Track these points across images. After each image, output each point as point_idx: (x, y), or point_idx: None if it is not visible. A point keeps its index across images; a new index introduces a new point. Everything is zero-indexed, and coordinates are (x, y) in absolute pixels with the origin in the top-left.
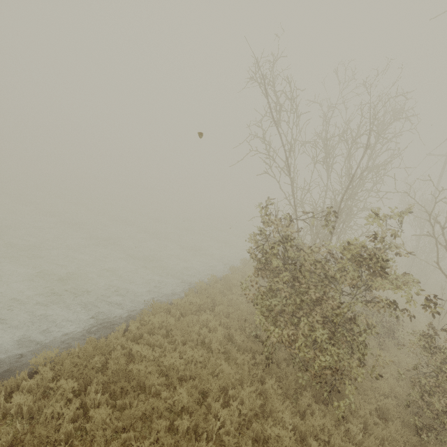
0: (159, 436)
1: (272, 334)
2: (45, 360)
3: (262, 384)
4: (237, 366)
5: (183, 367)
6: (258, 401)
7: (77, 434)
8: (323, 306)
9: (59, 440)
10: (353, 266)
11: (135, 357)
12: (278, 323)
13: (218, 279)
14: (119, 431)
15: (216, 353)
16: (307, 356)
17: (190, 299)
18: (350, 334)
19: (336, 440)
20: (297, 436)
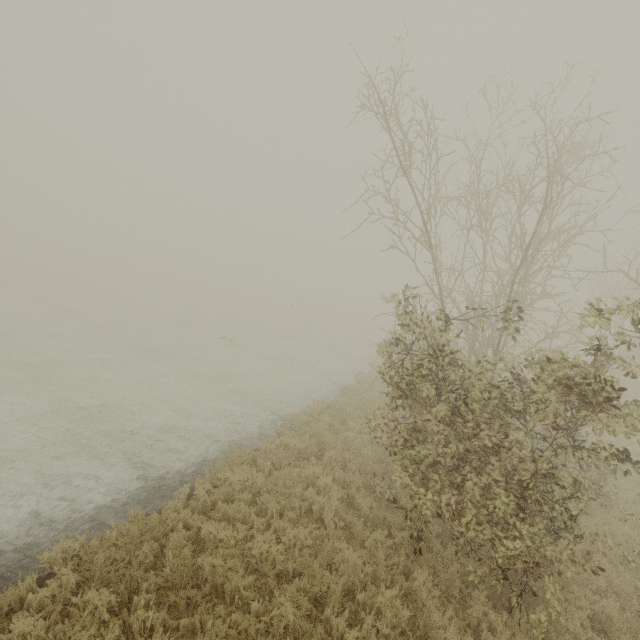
0: None
1: (423, 503)
2: (64, 553)
3: (406, 578)
4: (367, 552)
5: (282, 556)
6: (406, 612)
7: None
8: (504, 457)
9: None
10: (555, 394)
11: (206, 541)
12: (430, 484)
13: (325, 406)
14: None
15: (331, 529)
16: (481, 538)
17: (285, 442)
18: (547, 500)
19: None
20: None
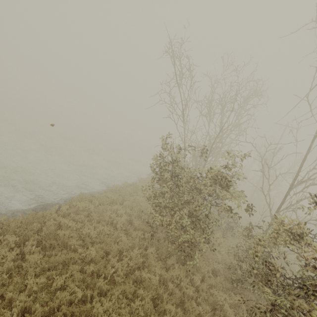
0: (73, 274)
1: (156, 220)
2: None
3: (146, 251)
4: (132, 238)
5: (95, 235)
6: (141, 259)
7: (16, 270)
8: (190, 205)
9: (2, 272)
10: (210, 182)
11: (62, 227)
12: (161, 213)
13: (130, 184)
14: (45, 270)
15: (119, 230)
16: (175, 234)
17: (107, 195)
18: (204, 224)
19: (184, 283)
20: (161, 281)
